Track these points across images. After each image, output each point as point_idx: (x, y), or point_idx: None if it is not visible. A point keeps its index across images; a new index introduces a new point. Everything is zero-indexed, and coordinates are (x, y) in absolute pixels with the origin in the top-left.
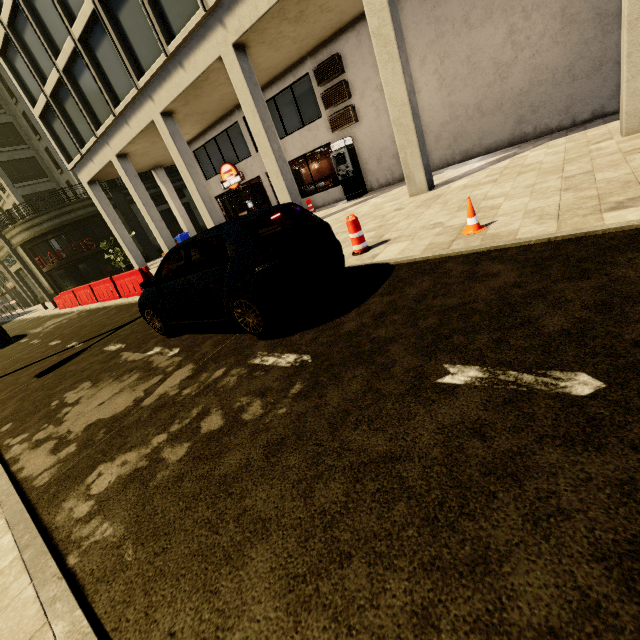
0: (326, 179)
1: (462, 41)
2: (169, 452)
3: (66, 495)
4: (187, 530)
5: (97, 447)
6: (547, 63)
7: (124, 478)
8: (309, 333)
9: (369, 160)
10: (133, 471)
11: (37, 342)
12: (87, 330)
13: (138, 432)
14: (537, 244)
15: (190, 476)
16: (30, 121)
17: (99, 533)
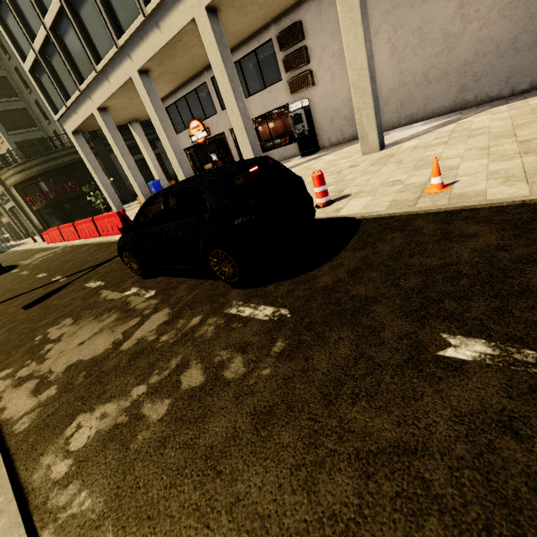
0: (281, 137)
1: (415, 12)
2: (149, 408)
3: (44, 448)
4: (173, 516)
5: (77, 393)
6: (493, 35)
7: (103, 435)
8: (283, 285)
9: (323, 121)
10: (112, 427)
11: (26, 273)
12: (70, 265)
13: (117, 380)
14: (511, 206)
15: (173, 442)
16: (22, 76)
17: (77, 504)
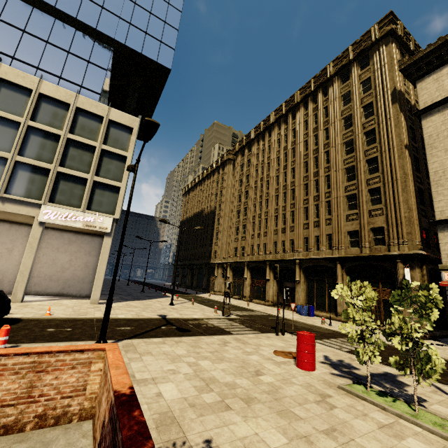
0: None
1: (54, 253)
2: None
3: None
4: None
5: None
6: (78, 274)
7: None
8: None
9: None
10: None
11: None
12: None
13: None
14: (65, 319)
15: None
16: None
17: None
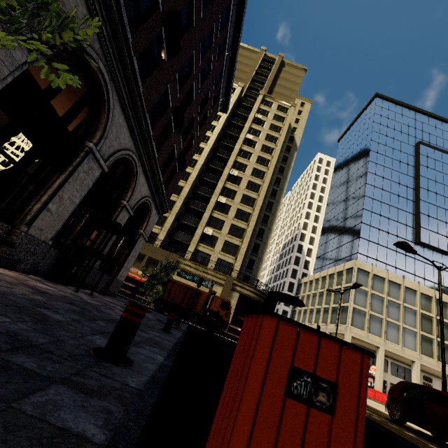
0: None
1: None
2: None
3: None
4: None
5: None
6: None
7: None
8: None
9: None
10: None
11: None
12: None
13: None
14: None
15: None
16: (255, 246)
17: None
